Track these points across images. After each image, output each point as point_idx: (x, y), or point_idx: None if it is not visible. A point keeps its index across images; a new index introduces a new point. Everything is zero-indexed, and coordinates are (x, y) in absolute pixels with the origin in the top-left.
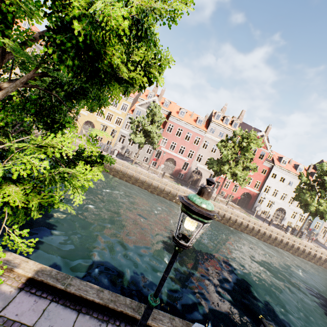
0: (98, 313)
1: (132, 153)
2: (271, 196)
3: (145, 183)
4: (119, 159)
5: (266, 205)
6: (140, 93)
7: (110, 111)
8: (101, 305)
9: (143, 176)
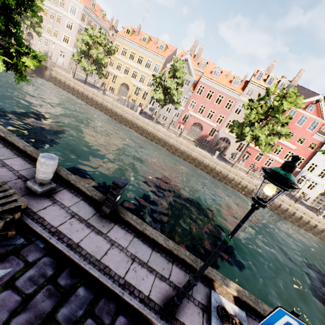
0: (18, 152)
1: (160, 115)
2: (316, 177)
3: (162, 141)
4: (142, 117)
5: (306, 186)
6: (175, 53)
7: (143, 73)
8: (23, 150)
9: (161, 133)
